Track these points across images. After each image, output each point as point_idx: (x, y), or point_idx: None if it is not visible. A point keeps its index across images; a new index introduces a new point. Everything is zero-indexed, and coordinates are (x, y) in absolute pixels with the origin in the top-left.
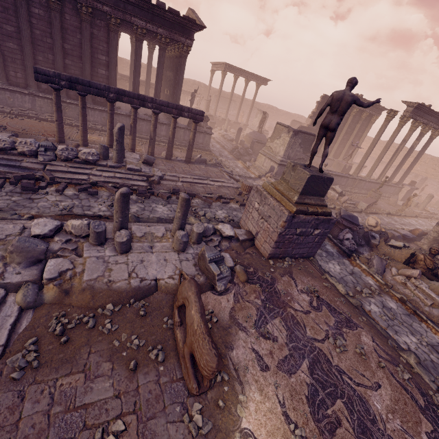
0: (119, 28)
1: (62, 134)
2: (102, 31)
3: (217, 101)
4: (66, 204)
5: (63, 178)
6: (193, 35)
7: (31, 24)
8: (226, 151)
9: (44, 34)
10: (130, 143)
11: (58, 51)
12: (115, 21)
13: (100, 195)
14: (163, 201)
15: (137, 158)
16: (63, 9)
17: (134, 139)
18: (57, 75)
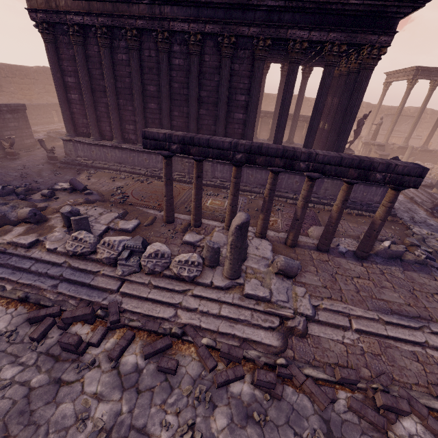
0: (267, 52)
1: (170, 212)
2: (245, 63)
3: (392, 124)
4: (103, 413)
5: (136, 313)
6: (396, 24)
7: (171, 78)
8: (420, 209)
9: (181, 86)
10: (259, 224)
11: (193, 101)
12: (263, 44)
13: (179, 376)
14: (314, 417)
15: (267, 257)
16: (203, 50)
17: (267, 219)
18: (168, 137)
